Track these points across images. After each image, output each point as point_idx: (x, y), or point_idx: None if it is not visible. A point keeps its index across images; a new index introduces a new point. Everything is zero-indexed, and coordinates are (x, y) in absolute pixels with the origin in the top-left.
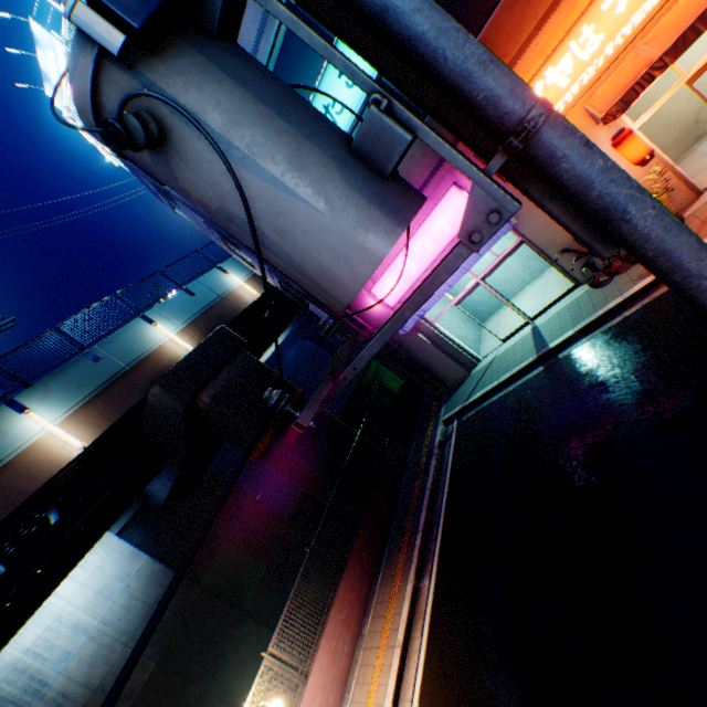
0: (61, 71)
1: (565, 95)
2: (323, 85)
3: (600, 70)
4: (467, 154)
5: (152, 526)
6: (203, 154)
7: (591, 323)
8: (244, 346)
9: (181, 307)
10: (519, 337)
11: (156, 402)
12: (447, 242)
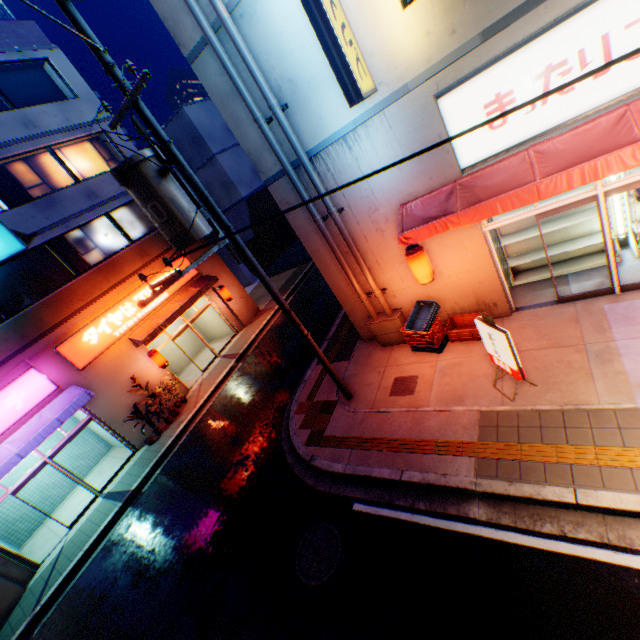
0: None
1: (120, 328)
2: None
3: (137, 322)
4: (50, 348)
5: None
6: (175, 187)
7: (161, 457)
8: None
9: None
10: (94, 509)
11: None
12: (20, 416)
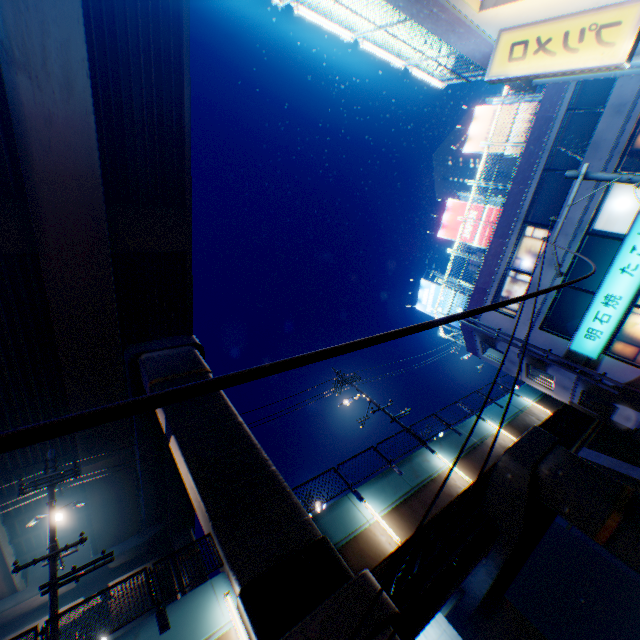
0: (428, 296)
1: None
2: (616, 259)
3: None
4: None
5: (462, 635)
6: None
7: None
8: (558, 441)
9: (496, 413)
10: None
11: (502, 468)
12: None
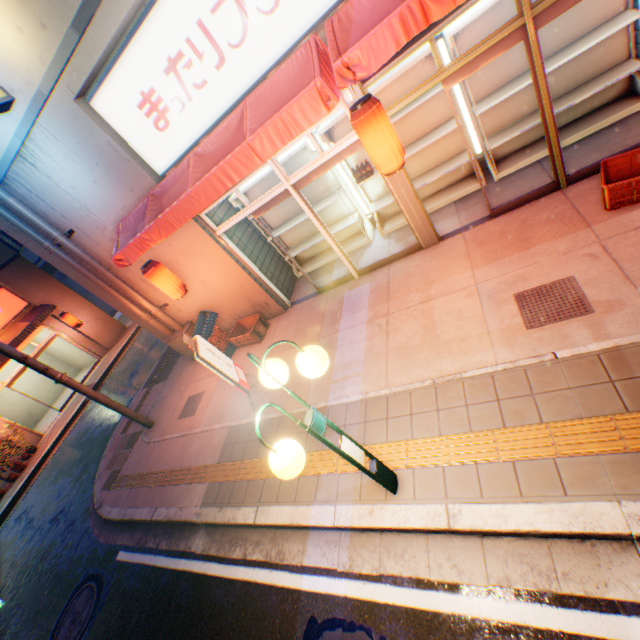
0: None
1: None
2: None
3: None
4: None
5: None
6: None
7: None
8: None
9: None
10: None
11: None
12: None
